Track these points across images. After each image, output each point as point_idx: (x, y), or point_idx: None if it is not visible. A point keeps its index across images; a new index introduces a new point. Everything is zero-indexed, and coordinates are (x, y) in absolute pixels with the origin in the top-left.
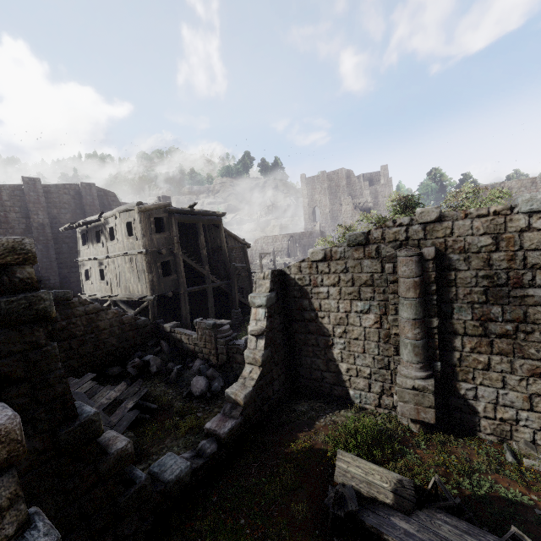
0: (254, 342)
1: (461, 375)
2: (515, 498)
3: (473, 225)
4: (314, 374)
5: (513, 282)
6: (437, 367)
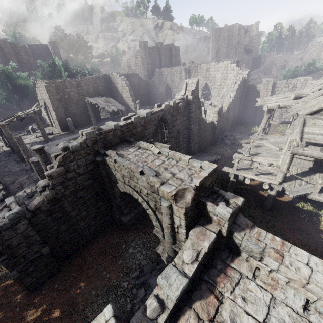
0: None
1: None
2: None
3: None
4: None
5: None
6: None
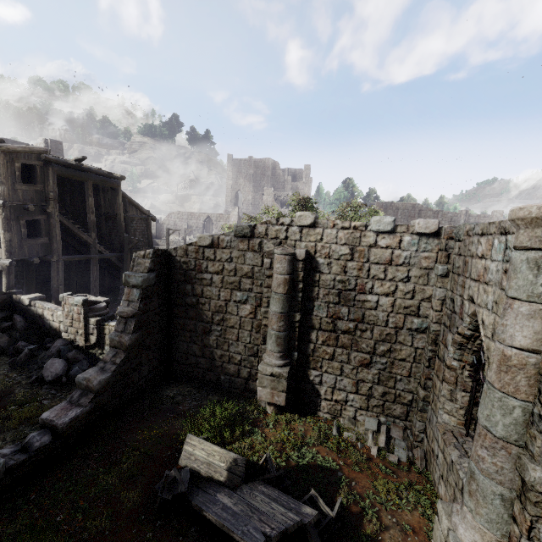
0: (123, 325)
1: (313, 364)
2: (327, 465)
3: (338, 235)
4: (189, 359)
5: (359, 288)
6: (294, 356)
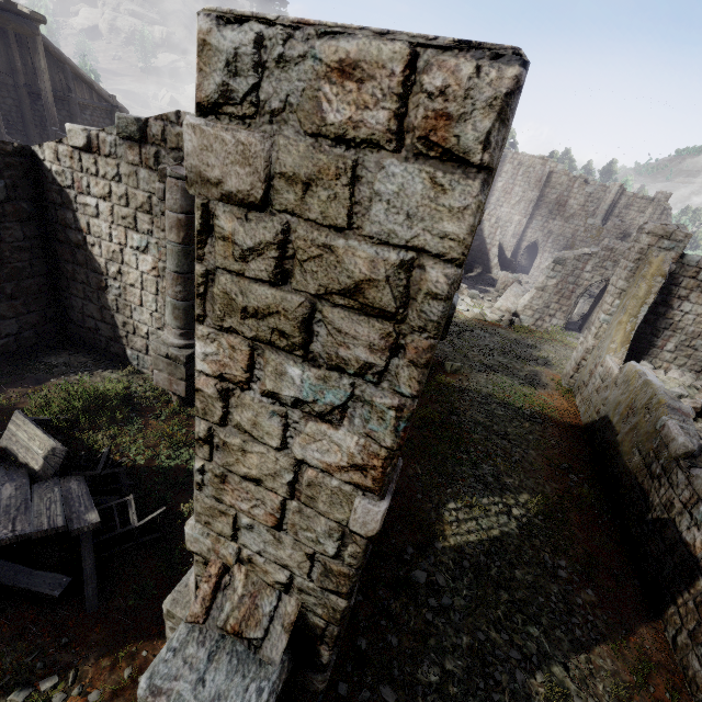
0: None
1: None
2: None
3: None
4: (87, 321)
5: None
6: None
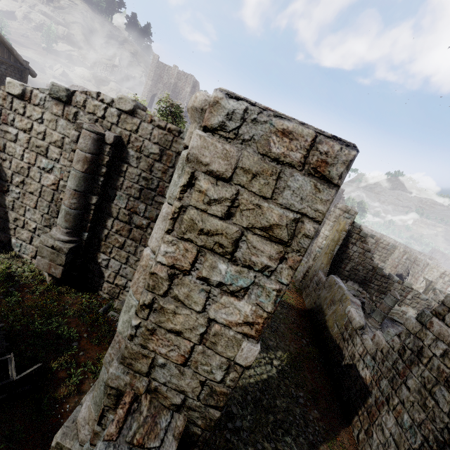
0: None
1: (104, 248)
2: (67, 335)
3: (153, 132)
4: None
5: (159, 190)
6: (84, 236)
